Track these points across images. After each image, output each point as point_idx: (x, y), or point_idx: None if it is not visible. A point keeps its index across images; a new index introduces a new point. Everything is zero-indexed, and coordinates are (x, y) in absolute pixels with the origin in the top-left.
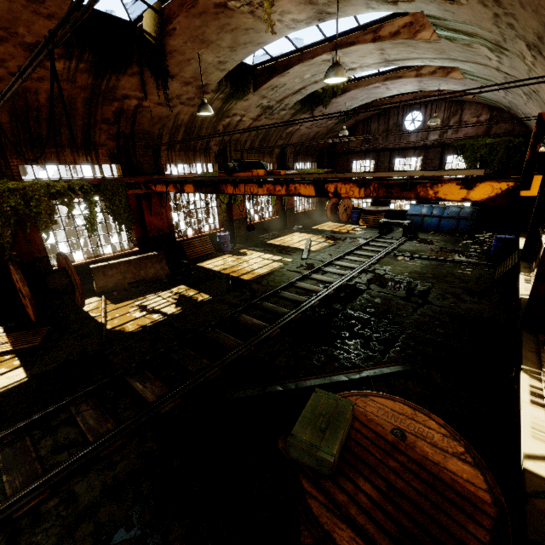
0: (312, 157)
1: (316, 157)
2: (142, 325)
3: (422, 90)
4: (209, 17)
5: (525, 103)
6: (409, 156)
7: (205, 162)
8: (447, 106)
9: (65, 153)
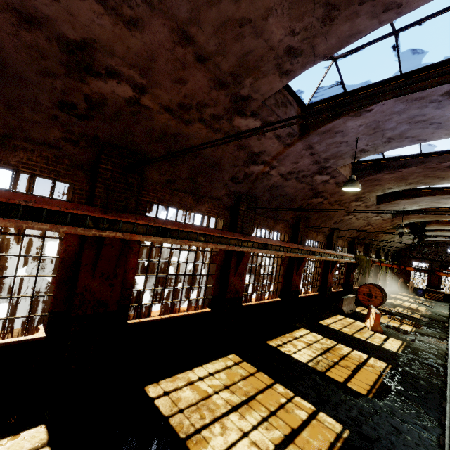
0: (390, 255)
1: (391, 256)
2: (419, 317)
3: None
4: (441, 225)
5: None
6: None
7: (373, 253)
8: None
9: (358, 247)
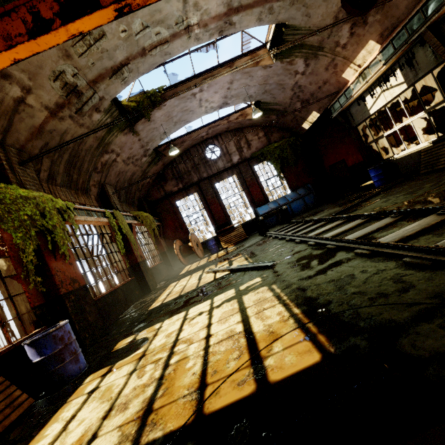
0: (134, 208)
1: (137, 208)
2: None
3: (213, 122)
4: None
5: (333, 59)
6: (225, 177)
7: None
8: (232, 135)
9: None
